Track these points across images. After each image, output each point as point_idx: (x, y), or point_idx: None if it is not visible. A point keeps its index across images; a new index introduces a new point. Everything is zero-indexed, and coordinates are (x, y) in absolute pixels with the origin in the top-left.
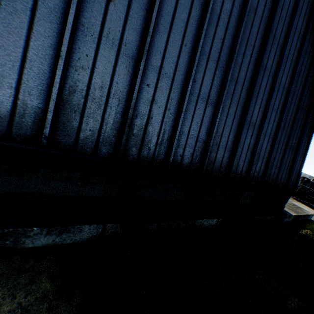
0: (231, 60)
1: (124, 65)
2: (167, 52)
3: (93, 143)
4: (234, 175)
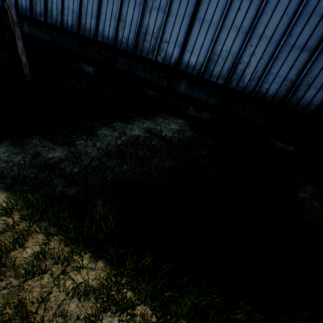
0: None
1: (239, 38)
2: (269, 24)
3: (216, 77)
4: None
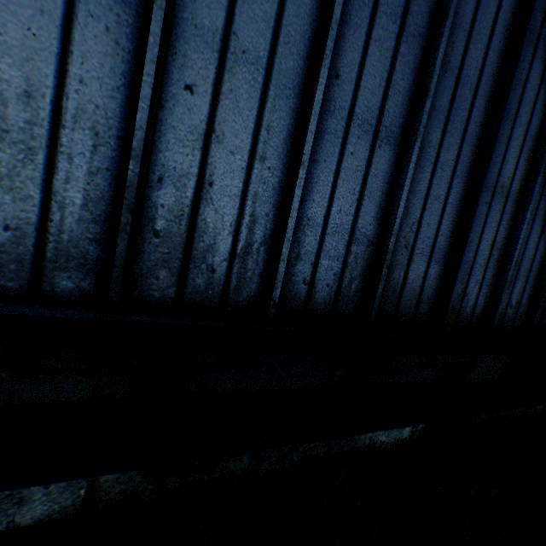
0: (443, 12)
1: (101, 23)
2: None
3: (25, 266)
4: (455, 320)
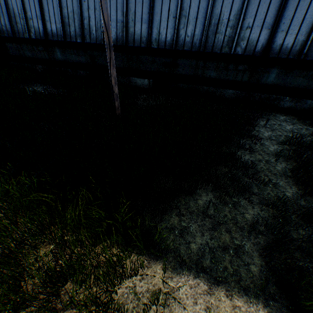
0: None
1: None
2: None
3: None
4: None
